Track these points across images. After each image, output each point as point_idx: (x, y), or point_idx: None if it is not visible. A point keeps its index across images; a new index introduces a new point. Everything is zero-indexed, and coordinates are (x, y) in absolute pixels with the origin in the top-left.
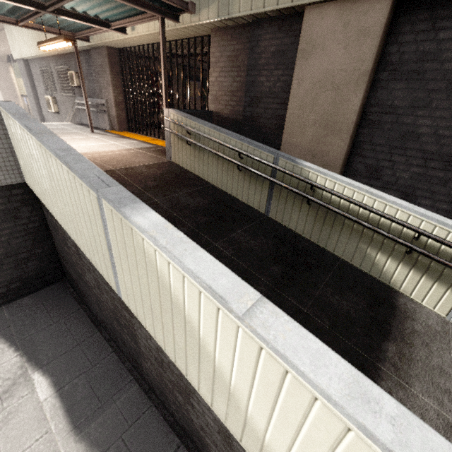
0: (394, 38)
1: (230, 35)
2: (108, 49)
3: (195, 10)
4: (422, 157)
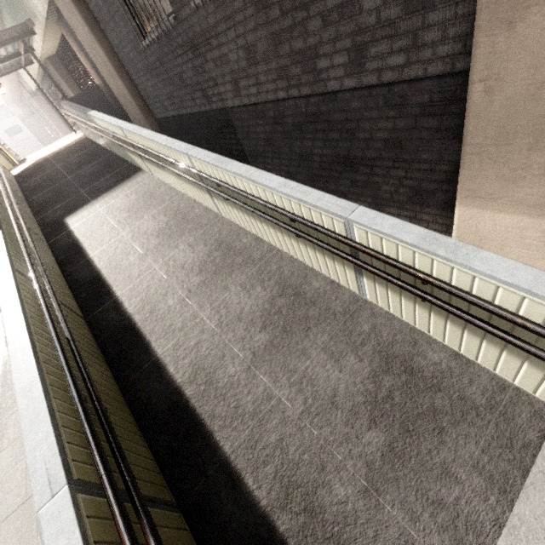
0: (86, 0)
1: (62, 25)
2: (49, 59)
3: (37, 20)
4: (144, 74)
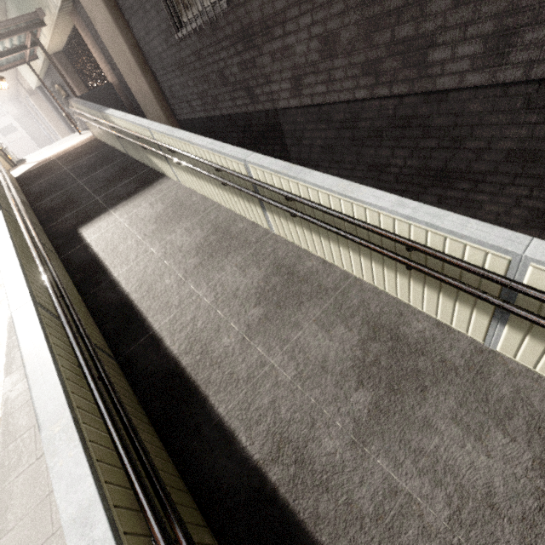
0: None
1: (76, 17)
2: (55, 55)
3: (48, 10)
4: (172, 70)
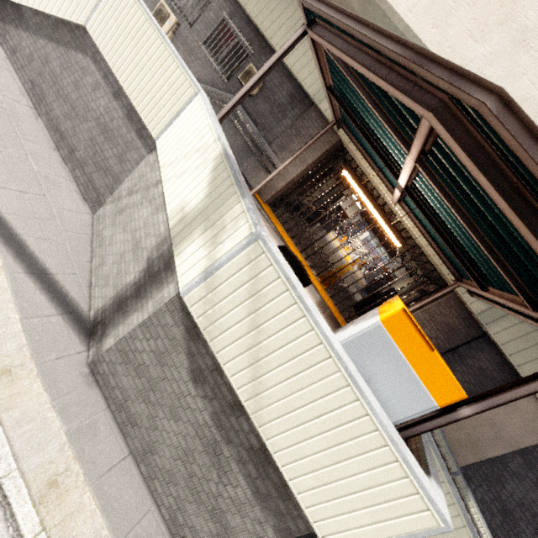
0: None
1: (464, 316)
2: (338, 141)
3: None
4: (495, 496)
